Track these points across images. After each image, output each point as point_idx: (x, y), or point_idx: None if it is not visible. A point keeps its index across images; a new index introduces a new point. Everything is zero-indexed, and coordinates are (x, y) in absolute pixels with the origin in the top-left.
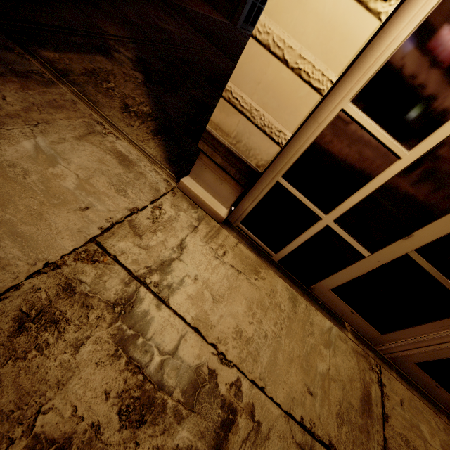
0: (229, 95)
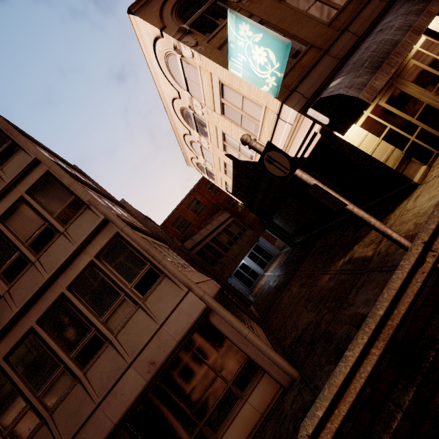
0: (384, 161)
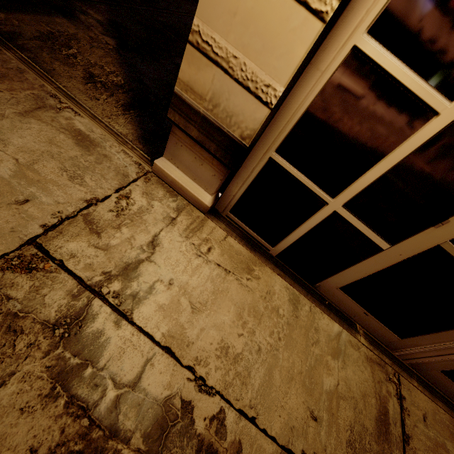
0: (197, 38)
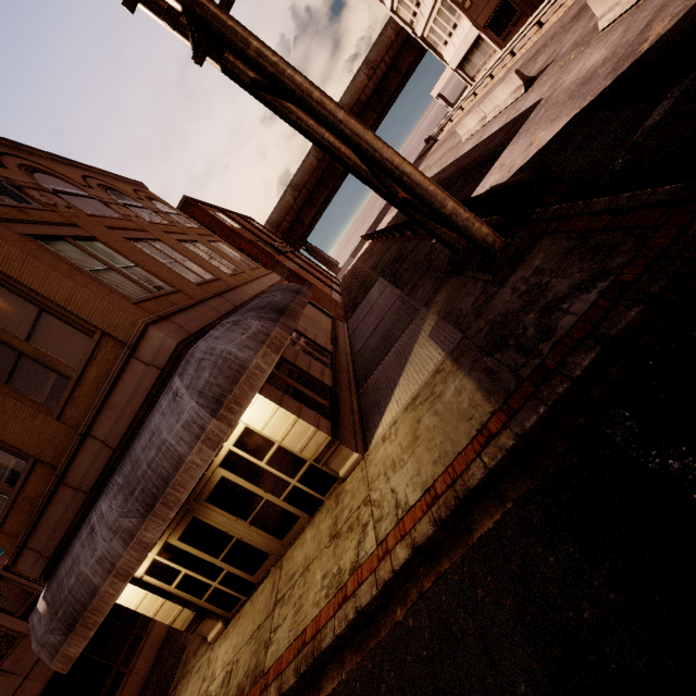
0: (170, 623)
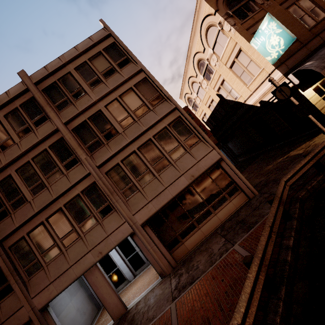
0: (320, 110)
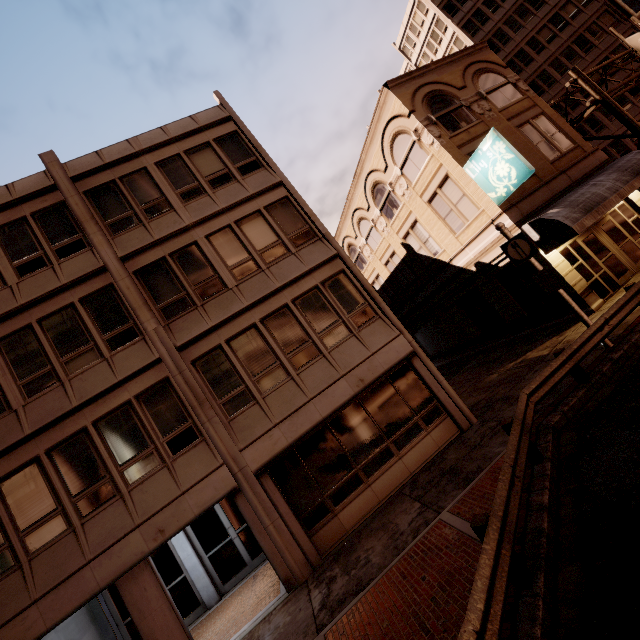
0: (572, 285)
